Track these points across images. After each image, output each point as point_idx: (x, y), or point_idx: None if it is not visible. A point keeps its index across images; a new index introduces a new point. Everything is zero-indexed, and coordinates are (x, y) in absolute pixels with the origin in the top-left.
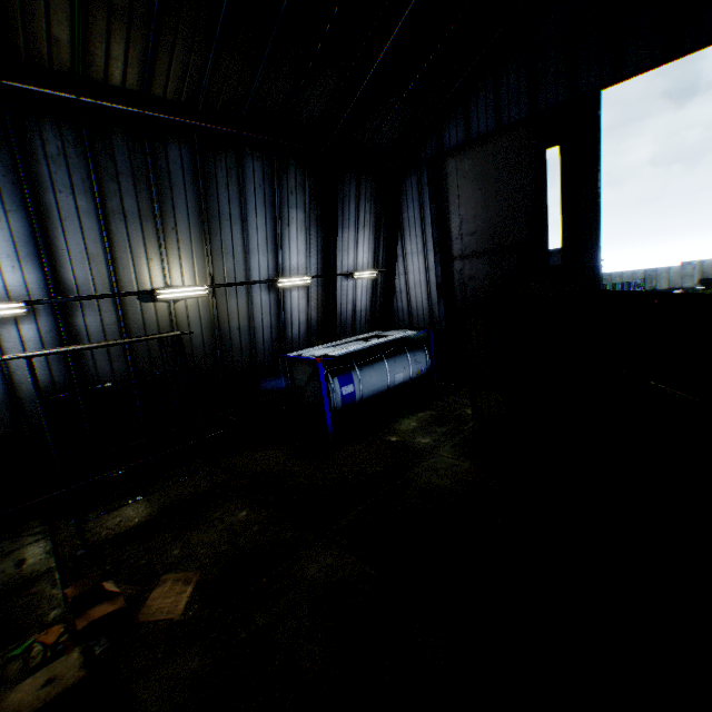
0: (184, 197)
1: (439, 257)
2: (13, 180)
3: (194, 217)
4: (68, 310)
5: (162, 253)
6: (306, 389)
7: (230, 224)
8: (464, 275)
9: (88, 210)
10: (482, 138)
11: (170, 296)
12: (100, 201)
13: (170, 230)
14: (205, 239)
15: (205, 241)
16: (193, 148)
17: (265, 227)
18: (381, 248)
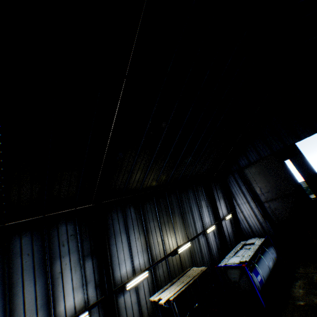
0: (176, 210)
1: (257, 203)
2: (140, 222)
3: (179, 215)
4: (154, 269)
5: (174, 233)
6: (240, 282)
7: (188, 214)
8: (271, 208)
9: (156, 225)
10: (255, 161)
11: (181, 250)
12: (159, 221)
13: (175, 223)
14: (183, 222)
15: (183, 223)
16: (176, 193)
17: (196, 211)
18: (227, 204)
